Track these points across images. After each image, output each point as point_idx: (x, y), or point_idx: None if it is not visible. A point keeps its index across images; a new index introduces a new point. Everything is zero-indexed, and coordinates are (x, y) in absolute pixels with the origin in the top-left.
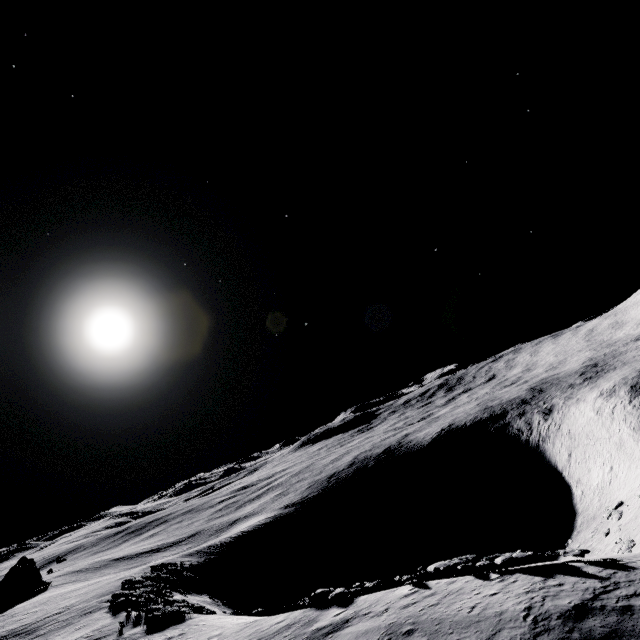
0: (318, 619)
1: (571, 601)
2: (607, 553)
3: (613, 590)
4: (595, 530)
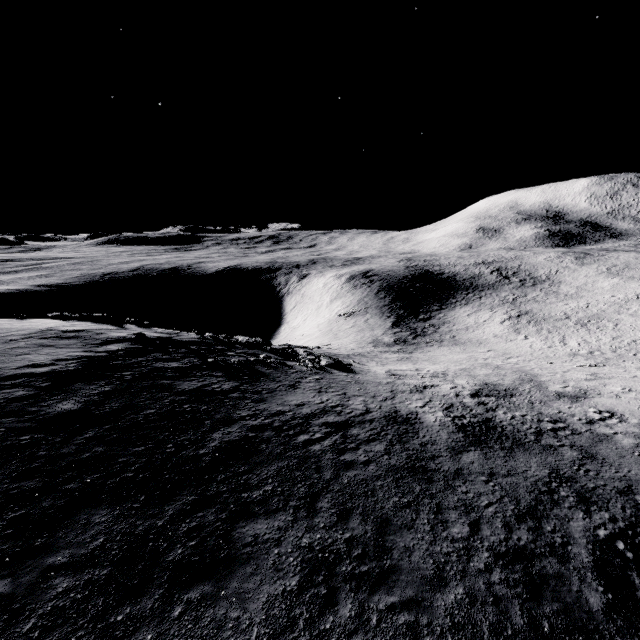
0: None
1: (80, 328)
2: None
3: (115, 330)
4: None
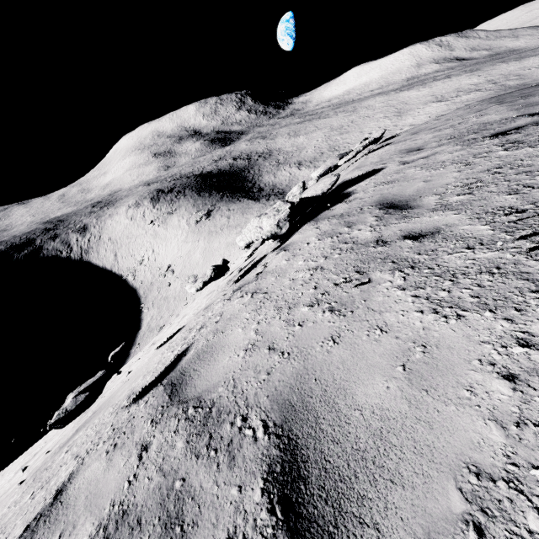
0: (409, 172)
1: None
2: (180, 290)
3: None
4: (159, 289)
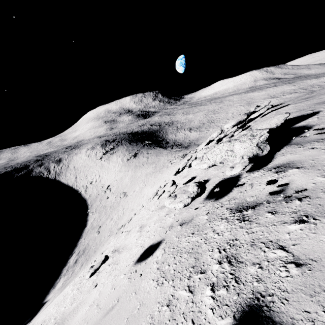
0: None
1: None
2: (114, 202)
3: None
4: (100, 200)
